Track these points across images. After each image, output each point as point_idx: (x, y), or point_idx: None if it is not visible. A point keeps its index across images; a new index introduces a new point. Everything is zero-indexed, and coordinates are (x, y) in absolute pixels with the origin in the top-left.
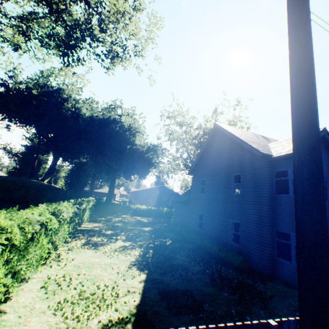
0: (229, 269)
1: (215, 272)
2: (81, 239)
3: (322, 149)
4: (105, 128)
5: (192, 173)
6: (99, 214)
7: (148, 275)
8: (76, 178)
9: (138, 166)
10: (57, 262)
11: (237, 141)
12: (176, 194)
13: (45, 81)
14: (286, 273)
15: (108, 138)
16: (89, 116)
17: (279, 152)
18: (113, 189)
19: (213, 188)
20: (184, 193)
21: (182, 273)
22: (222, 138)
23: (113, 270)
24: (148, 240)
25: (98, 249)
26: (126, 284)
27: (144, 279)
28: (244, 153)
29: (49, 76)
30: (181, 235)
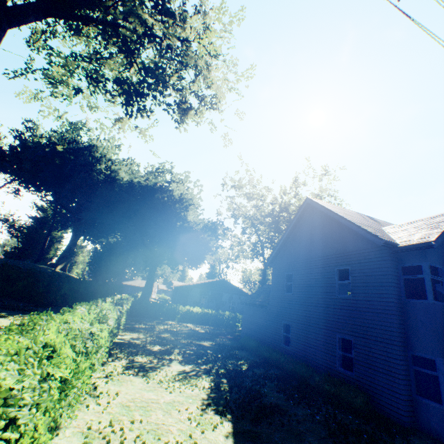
0: (346, 413)
1: (328, 419)
2: (121, 359)
3: None
4: (148, 198)
5: (271, 263)
6: (135, 318)
7: (234, 423)
8: (105, 264)
9: (189, 251)
10: (94, 398)
11: (342, 222)
12: (240, 292)
13: (74, 135)
14: (435, 423)
15: (151, 211)
16: (128, 182)
17: (406, 239)
18: (153, 282)
19: (306, 287)
20: (257, 290)
21: (282, 420)
22: (317, 217)
23: (180, 413)
24: (215, 363)
25: (148, 376)
26: (206, 439)
27: (231, 432)
28: (353, 239)
29: (79, 129)
30: (257, 354)
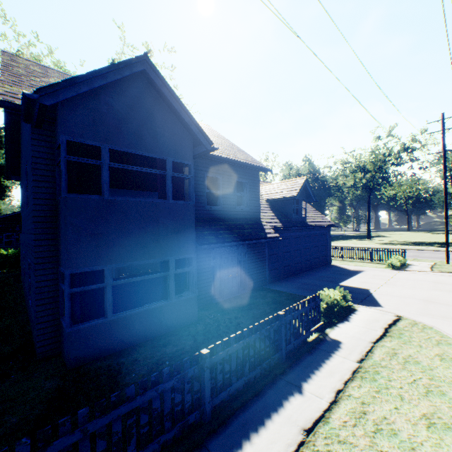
0: None
1: None
2: None
3: (158, 105)
4: None
5: (17, 176)
6: None
7: None
8: None
9: None
10: None
11: None
12: None
13: None
14: (64, 345)
15: None
16: None
17: None
18: None
19: (24, 202)
20: None
21: None
22: None
23: None
24: None
25: None
26: None
27: None
28: None
29: None
30: None
